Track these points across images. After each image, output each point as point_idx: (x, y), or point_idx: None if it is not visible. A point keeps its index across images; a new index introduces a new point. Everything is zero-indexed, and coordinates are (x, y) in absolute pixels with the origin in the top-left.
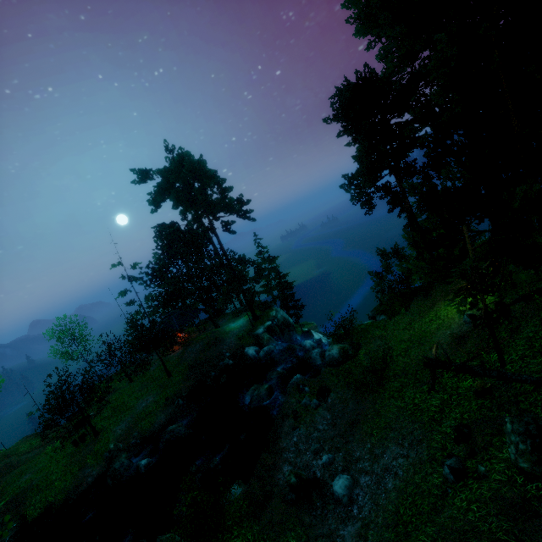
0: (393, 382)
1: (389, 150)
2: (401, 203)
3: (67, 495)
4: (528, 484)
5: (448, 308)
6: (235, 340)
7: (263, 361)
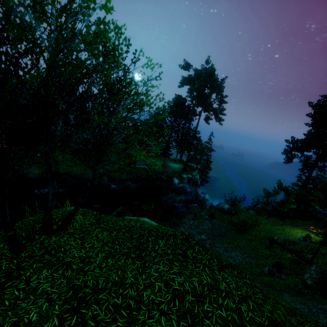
0: (247, 235)
1: (326, 141)
2: (310, 170)
3: (76, 175)
4: (304, 289)
5: (291, 230)
6: (171, 171)
7: (179, 189)
